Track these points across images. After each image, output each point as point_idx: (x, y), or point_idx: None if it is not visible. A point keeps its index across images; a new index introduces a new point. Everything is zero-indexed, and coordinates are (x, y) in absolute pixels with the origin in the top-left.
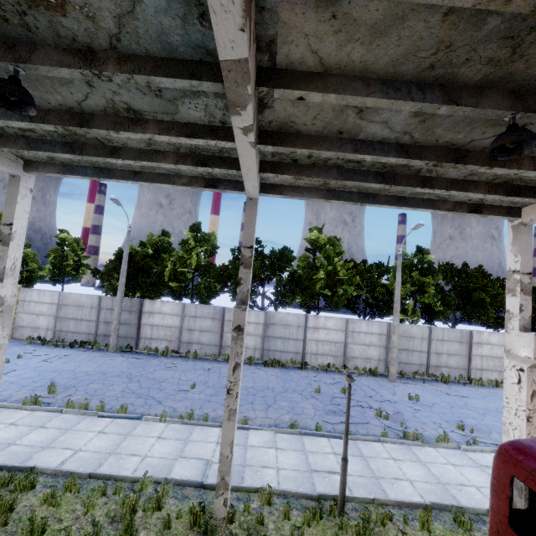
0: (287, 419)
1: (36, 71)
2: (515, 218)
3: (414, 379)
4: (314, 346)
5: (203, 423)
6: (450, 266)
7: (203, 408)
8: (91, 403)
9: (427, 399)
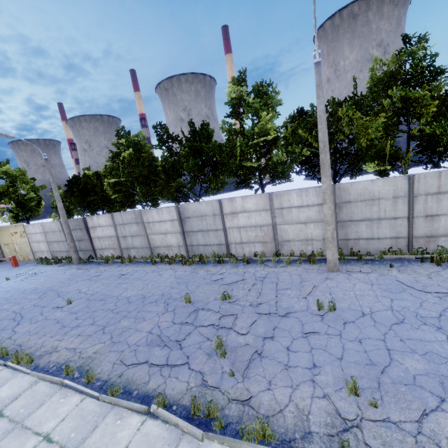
0: (91, 352)
1: None
2: None
3: (380, 262)
4: (236, 234)
5: None
6: None
7: (37, 333)
8: None
9: (359, 305)
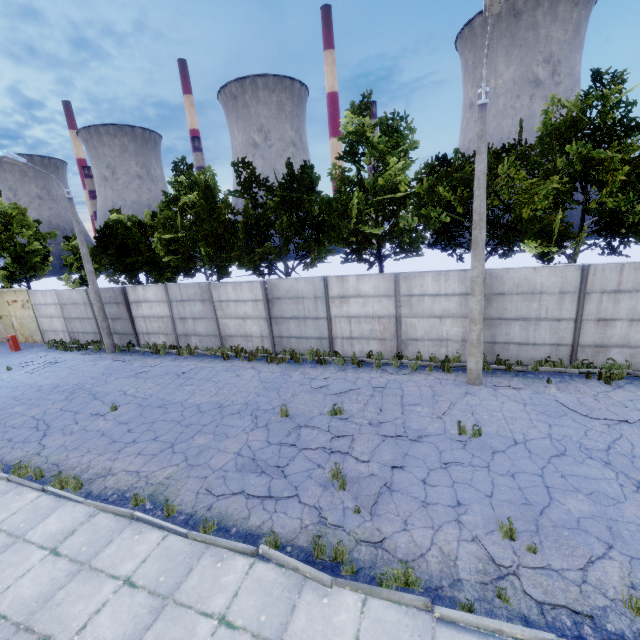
0: (161, 477)
1: None
2: None
3: (534, 375)
4: (345, 326)
5: (24, 483)
6: None
7: (77, 449)
8: None
9: (509, 431)
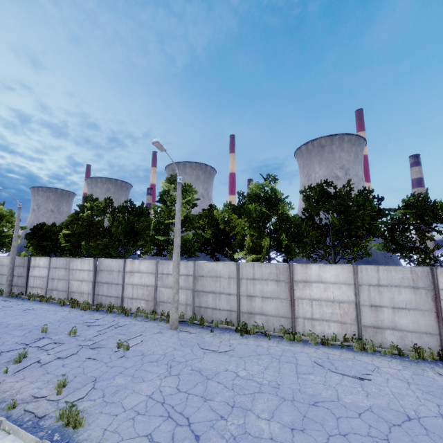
0: None
1: None
2: None
3: (212, 328)
4: (130, 290)
5: None
6: (313, 190)
7: None
8: None
9: (149, 350)
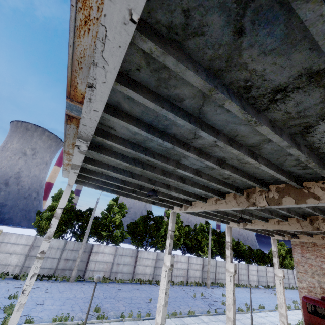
0: (201, 310)
1: (243, 215)
2: (273, 237)
3: (213, 286)
4: (176, 271)
5: (182, 316)
6: (215, 231)
7: (169, 310)
8: (124, 314)
9: None
